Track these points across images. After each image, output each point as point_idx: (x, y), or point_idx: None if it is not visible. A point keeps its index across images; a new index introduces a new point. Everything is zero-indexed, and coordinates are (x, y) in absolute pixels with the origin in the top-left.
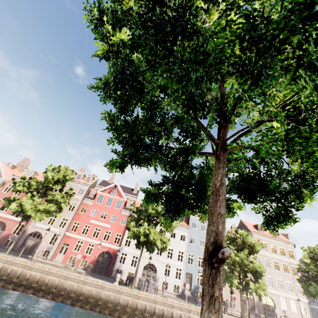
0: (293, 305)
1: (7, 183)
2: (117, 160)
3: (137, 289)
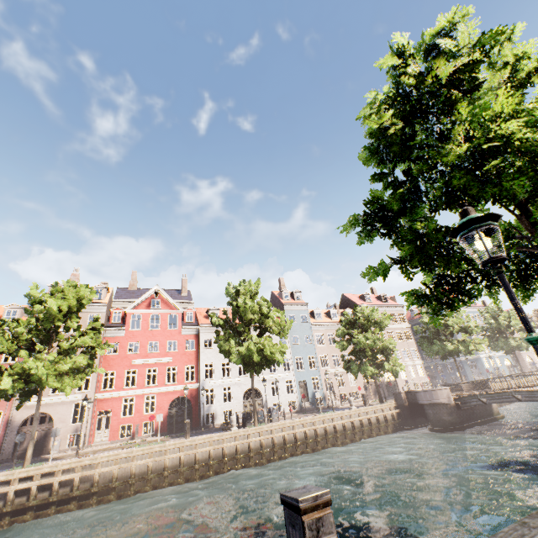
0: (411, 371)
1: None
2: (378, 267)
3: (263, 424)
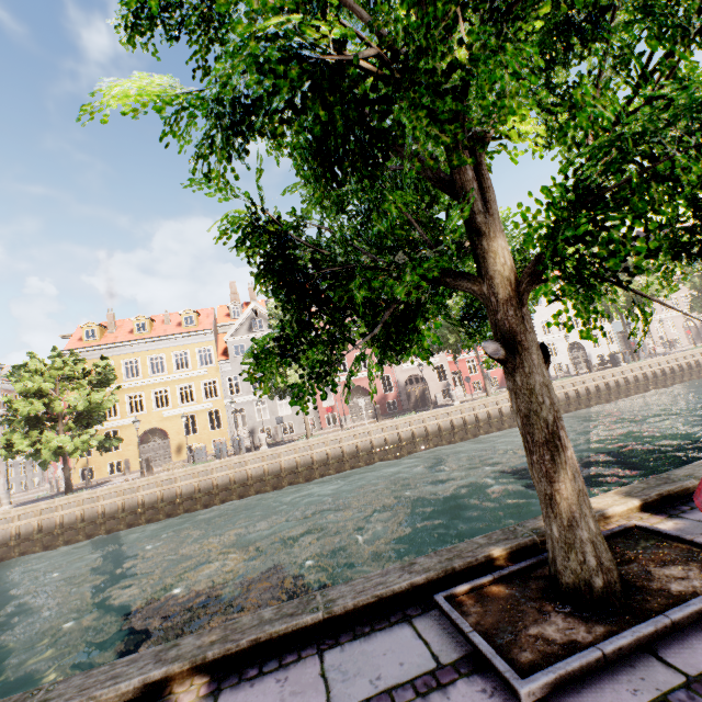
0: None
1: None
2: None
3: (643, 360)
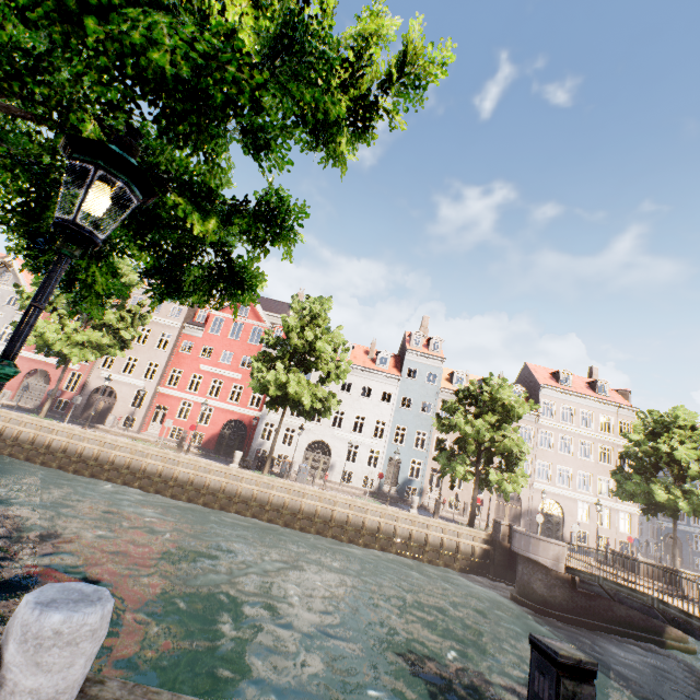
0: (604, 517)
1: None
2: None
3: (273, 476)
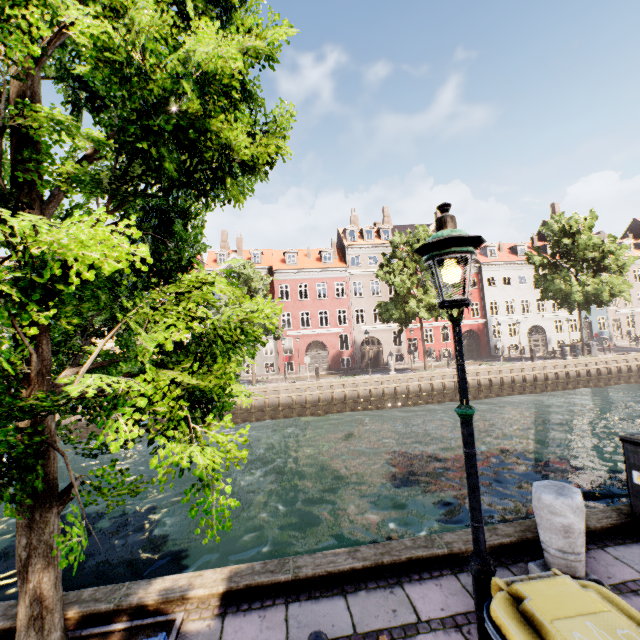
0: None
1: (276, 286)
2: None
3: (592, 356)
